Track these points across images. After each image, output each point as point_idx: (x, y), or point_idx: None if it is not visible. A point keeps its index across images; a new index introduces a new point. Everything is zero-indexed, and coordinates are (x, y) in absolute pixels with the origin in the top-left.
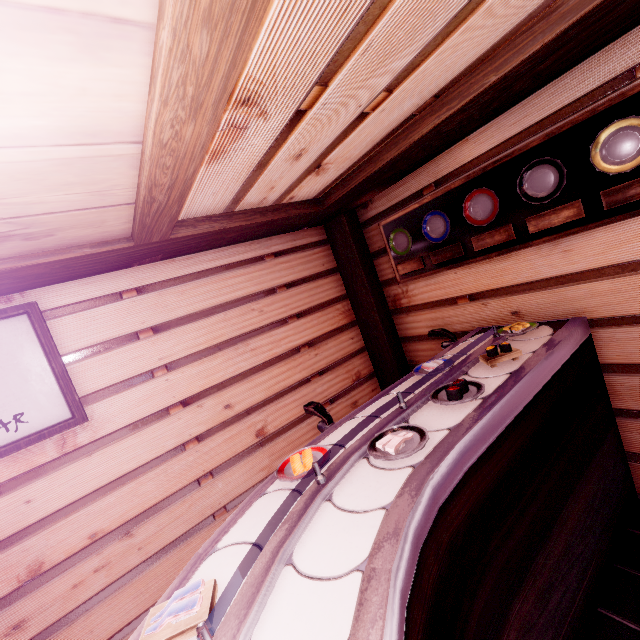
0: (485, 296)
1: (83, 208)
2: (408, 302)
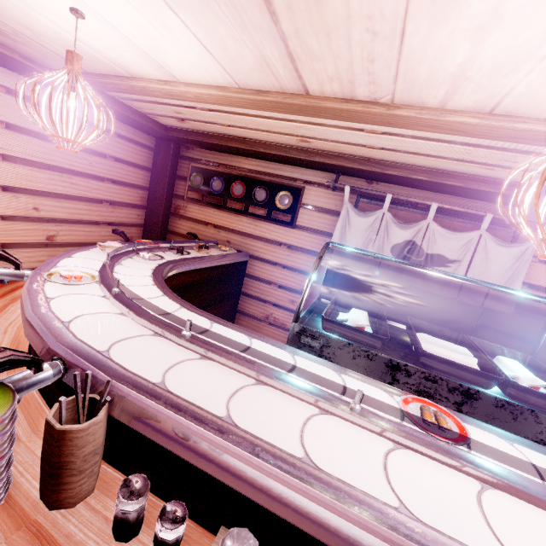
0: (221, 228)
1: (62, 56)
2: (184, 213)
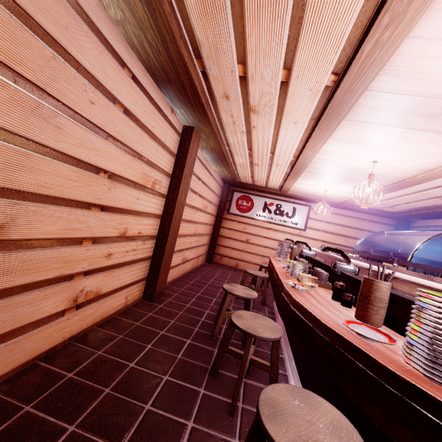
0: None
1: (336, 199)
2: None
